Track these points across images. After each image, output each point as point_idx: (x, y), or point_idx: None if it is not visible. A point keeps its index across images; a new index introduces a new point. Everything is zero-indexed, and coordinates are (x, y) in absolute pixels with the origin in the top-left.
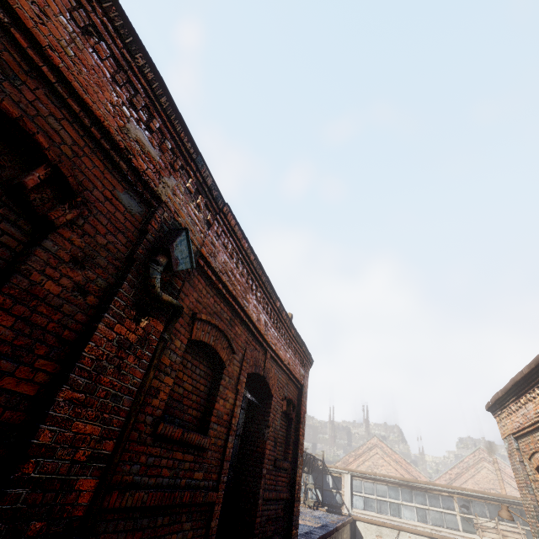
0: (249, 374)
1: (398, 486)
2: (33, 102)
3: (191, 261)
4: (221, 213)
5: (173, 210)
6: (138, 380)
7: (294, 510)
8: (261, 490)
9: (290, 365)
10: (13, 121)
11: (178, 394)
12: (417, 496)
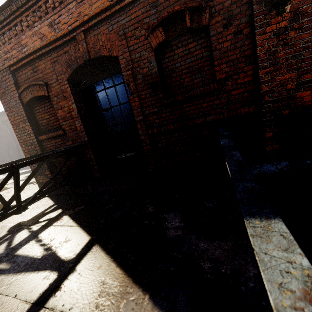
0: None
1: None
2: (164, 0)
3: None
4: None
5: None
6: (308, 38)
7: None
8: None
9: None
10: (168, 16)
11: None
12: None
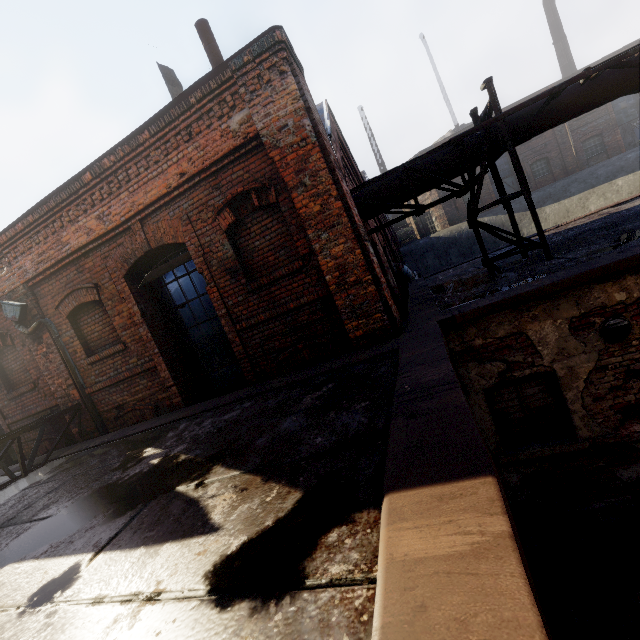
0: (153, 255)
1: None
2: None
3: (17, 305)
4: (1, 249)
5: (3, 294)
6: (60, 358)
7: (337, 305)
8: (227, 328)
9: (187, 171)
10: None
11: (97, 337)
12: None
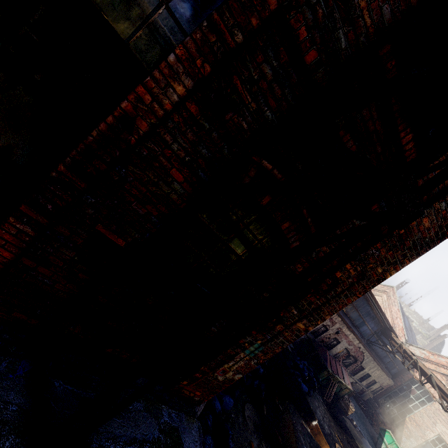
0: None
1: None
2: None
3: None
4: None
5: None
6: None
7: None
8: None
9: None
10: None
11: None
12: None
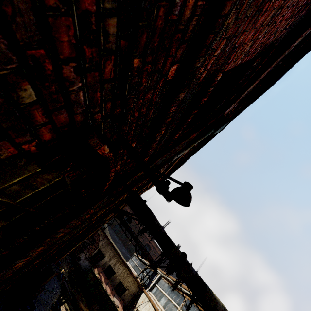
0: None
1: (171, 285)
2: None
3: None
4: None
5: None
6: None
7: None
8: None
9: None
10: None
11: None
12: (173, 292)
